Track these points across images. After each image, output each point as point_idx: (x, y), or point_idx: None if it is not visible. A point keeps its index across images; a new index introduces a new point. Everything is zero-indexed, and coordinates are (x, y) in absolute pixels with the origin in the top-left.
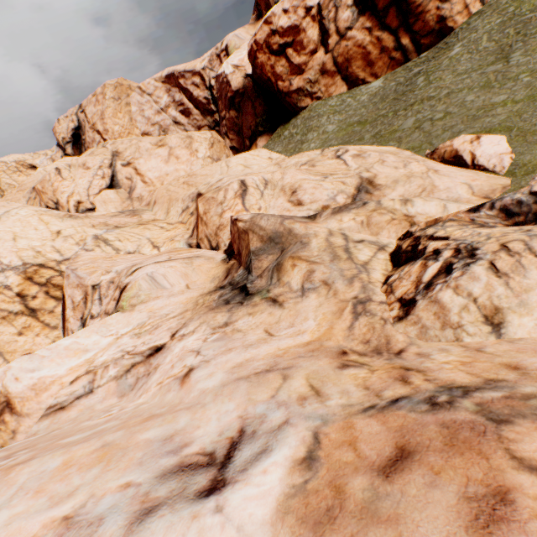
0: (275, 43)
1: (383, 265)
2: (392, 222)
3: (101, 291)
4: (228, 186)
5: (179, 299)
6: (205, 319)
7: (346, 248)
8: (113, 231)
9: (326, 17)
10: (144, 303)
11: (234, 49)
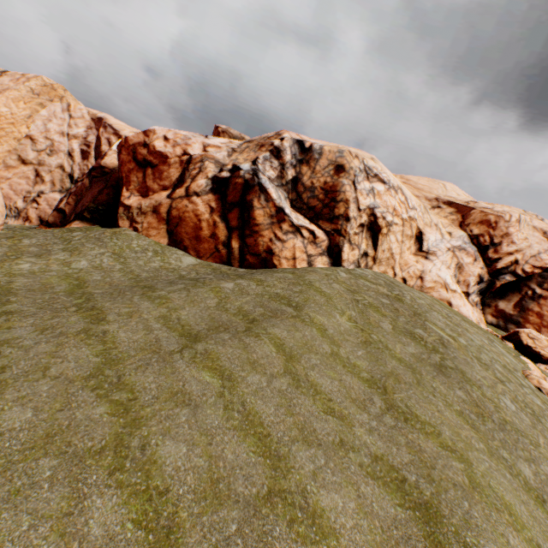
0: (142, 154)
1: None
2: None
3: None
4: None
5: None
6: None
7: None
8: None
9: (191, 170)
10: None
11: None
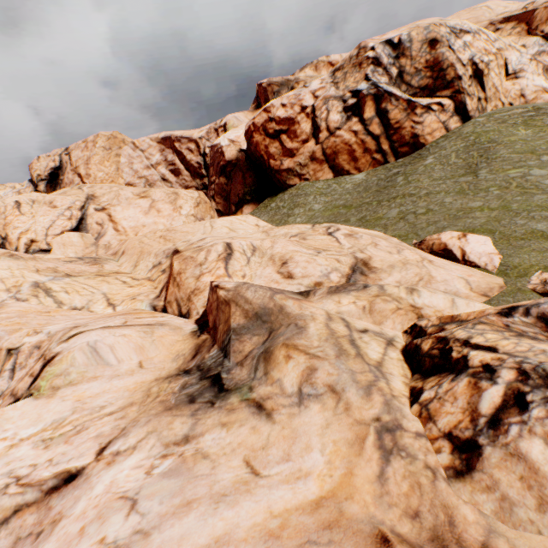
0: (271, 128)
1: (399, 368)
2: (397, 312)
3: (17, 358)
4: (212, 247)
5: (126, 382)
6: (155, 425)
7: (351, 339)
8: (62, 279)
9: (319, 116)
10: (73, 385)
11: (232, 127)
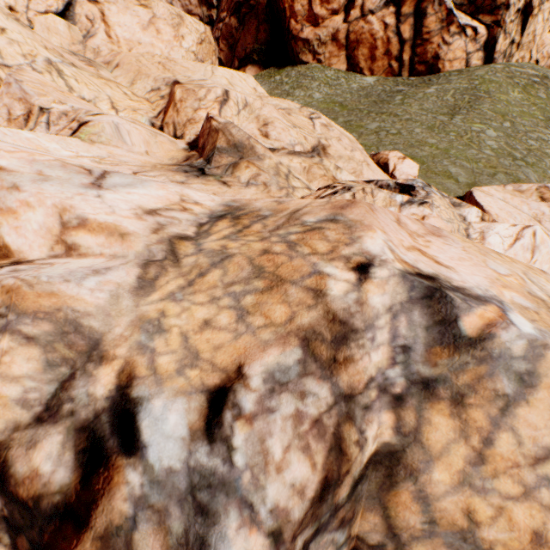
0: None
1: (304, 194)
2: (323, 178)
3: (50, 117)
4: (212, 88)
5: (139, 157)
6: (165, 174)
7: (287, 175)
8: (70, 66)
9: None
10: (104, 145)
11: None
